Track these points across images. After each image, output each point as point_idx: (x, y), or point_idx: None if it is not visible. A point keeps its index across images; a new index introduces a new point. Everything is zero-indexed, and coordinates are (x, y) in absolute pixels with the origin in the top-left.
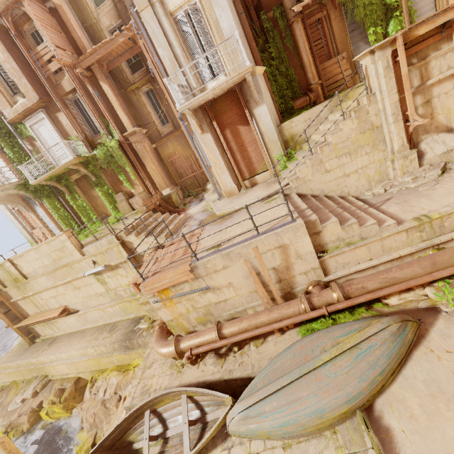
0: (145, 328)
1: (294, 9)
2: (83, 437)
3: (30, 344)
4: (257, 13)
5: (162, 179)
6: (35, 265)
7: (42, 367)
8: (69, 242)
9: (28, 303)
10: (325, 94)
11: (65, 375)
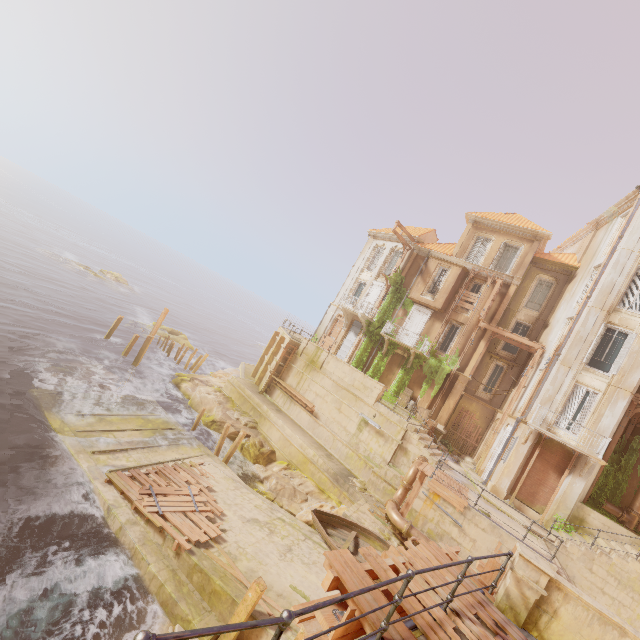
0: (359, 487)
1: None
2: (262, 488)
3: (262, 393)
4: (634, 430)
5: (447, 417)
6: (337, 372)
7: (266, 417)
8: (377, 392)
9: (297, 376)
10: (638, 528)
11: (271, 439)
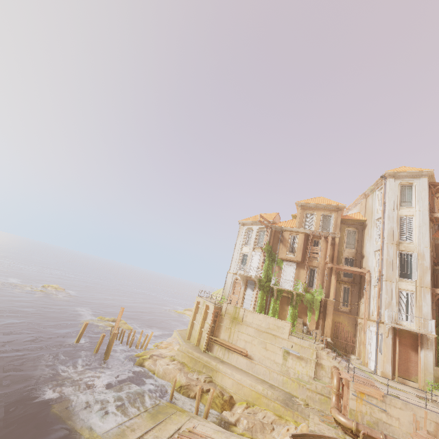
0: (303, 404)
1: None
2: (238, 430)
3: (205, 351)
4: (438, 309)
5: (330, 331)
6: (255, 321)
7: (216, 370)
8: (288, 328)
9: (226, 331)
10: None
11: (226, 387)
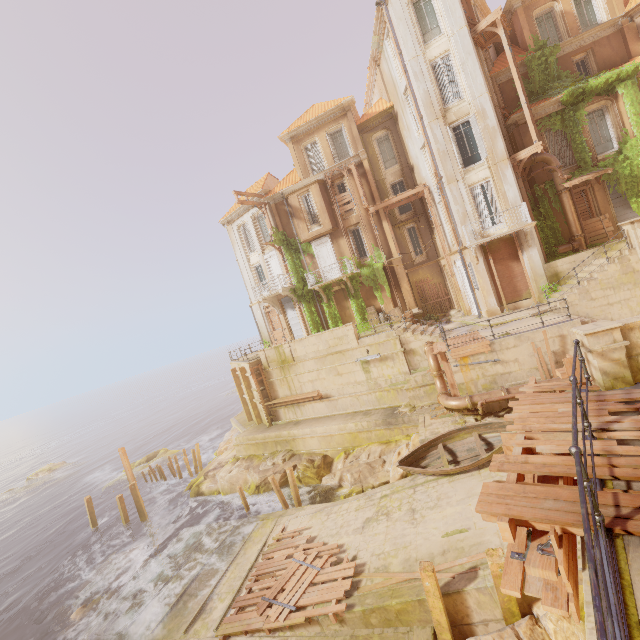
0: (408, 411)
1: (563, 185)
2: (345, 491)
3: (270, 425)
4: (529, 183)
5: (413, 299)
6: (309, 350)
7: (292, 439)
8: (352, 332)
9: (283, 384)
10: (588, 244)
11: (313, 450)
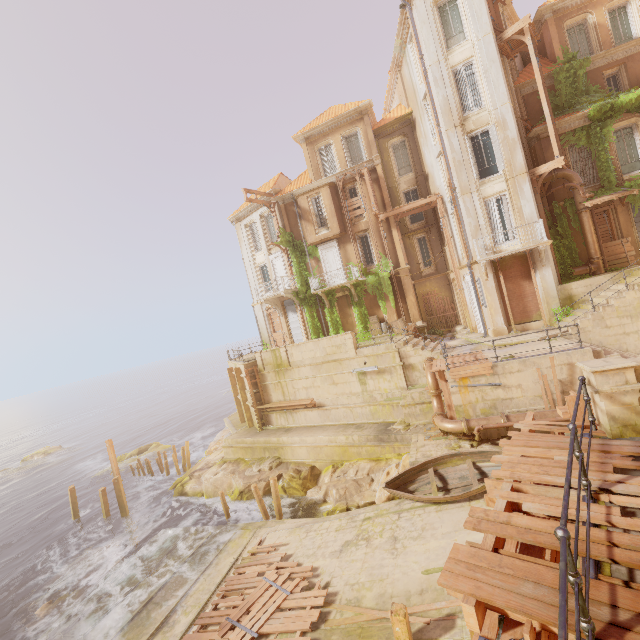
0: (402, 428)
1: (584, 204)
2: (329, 507)
3: (261, 429)
4: (548, 200)
5: (418, 311)
6: (305, 355)
7: (281, 446)
8: (350, 341)
9: (277, 389)
10: (606, 268)
11: (302, 459)
